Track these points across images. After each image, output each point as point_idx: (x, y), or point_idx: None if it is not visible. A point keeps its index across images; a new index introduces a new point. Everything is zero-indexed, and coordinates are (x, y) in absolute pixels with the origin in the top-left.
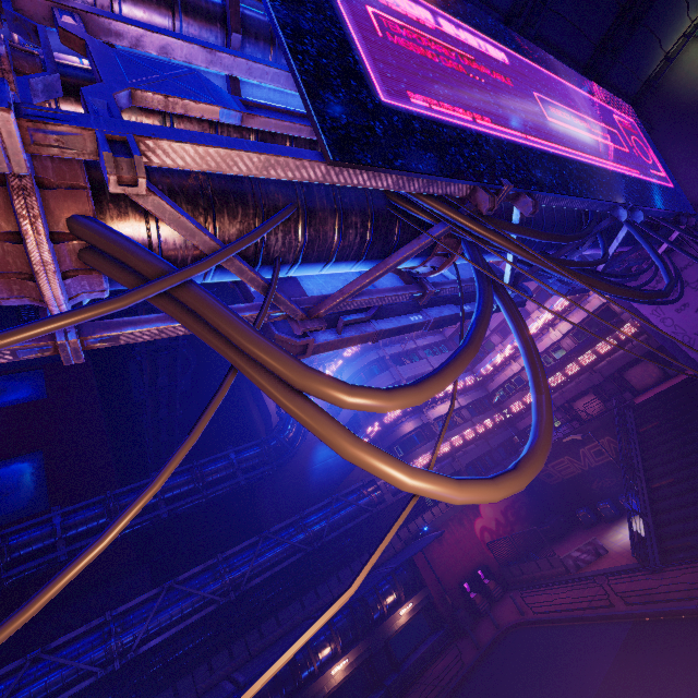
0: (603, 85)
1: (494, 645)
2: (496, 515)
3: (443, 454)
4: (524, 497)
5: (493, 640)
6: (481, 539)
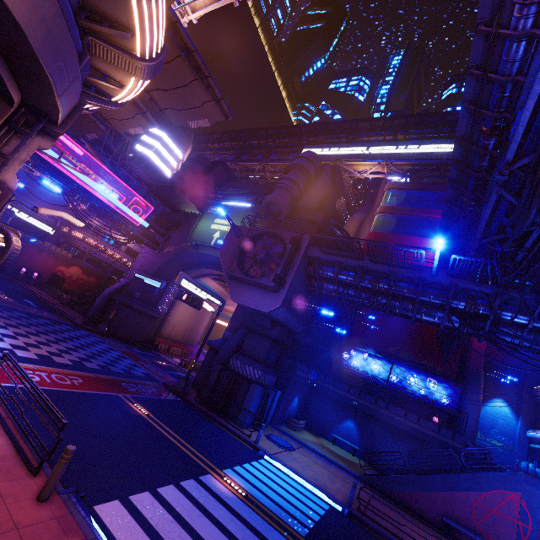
0: (157, 195)
1: (1, 277)
2: (75, 275)
3: (89, 242)
4: (95, 286)
5: (2, 277)
6: (56, 271)
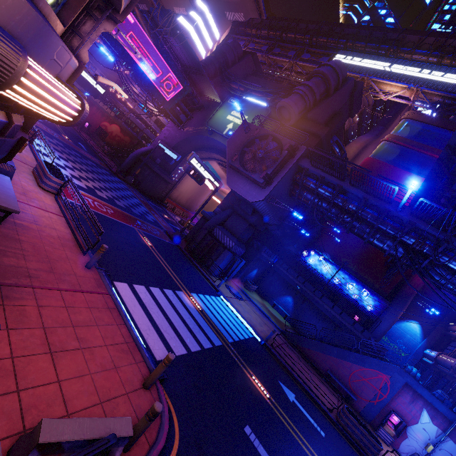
0: (188, 76)
1: None
2: (114, 132)
3: (128, 106)
4: (128, 145)
5: None
6: (101, 125)
